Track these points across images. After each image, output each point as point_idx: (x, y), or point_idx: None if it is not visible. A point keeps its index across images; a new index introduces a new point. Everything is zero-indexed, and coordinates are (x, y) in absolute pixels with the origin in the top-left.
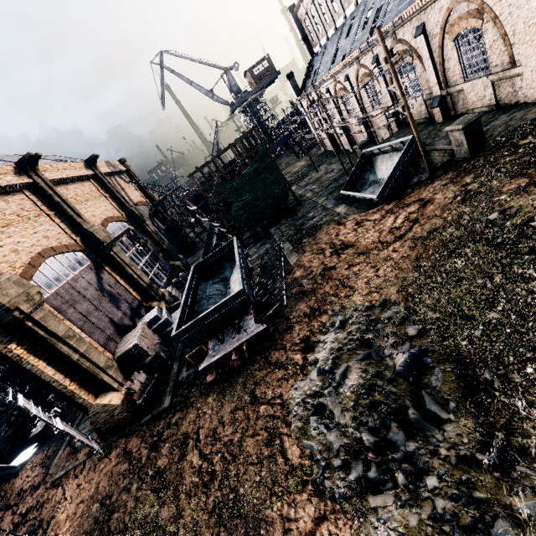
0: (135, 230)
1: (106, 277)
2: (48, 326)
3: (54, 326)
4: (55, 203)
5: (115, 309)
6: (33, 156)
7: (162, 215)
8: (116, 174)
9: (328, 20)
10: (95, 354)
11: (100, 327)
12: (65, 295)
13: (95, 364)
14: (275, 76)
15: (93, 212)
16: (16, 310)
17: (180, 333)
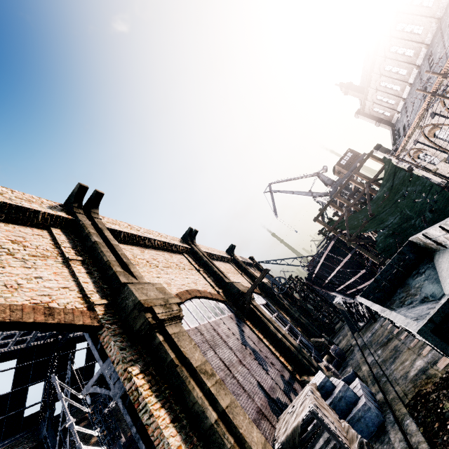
0: (269, 303)
1: (248, 332)
2: (181, 346)
3: (188, 349)
4: (204, 262)
5: (263, 371)
6: (193, 232)
7: (289, 299)
8: (248, 266)
9: (398, 88)
10: (242, 420)
11: (247, 390)
12: (206, 334)
13: (243, 444)
14: (361, 158)
15: (232, 280)
16: (149, 312)
17: (439, 322)
